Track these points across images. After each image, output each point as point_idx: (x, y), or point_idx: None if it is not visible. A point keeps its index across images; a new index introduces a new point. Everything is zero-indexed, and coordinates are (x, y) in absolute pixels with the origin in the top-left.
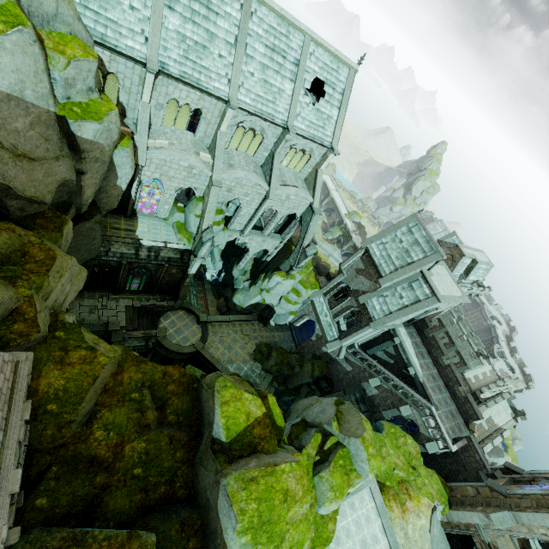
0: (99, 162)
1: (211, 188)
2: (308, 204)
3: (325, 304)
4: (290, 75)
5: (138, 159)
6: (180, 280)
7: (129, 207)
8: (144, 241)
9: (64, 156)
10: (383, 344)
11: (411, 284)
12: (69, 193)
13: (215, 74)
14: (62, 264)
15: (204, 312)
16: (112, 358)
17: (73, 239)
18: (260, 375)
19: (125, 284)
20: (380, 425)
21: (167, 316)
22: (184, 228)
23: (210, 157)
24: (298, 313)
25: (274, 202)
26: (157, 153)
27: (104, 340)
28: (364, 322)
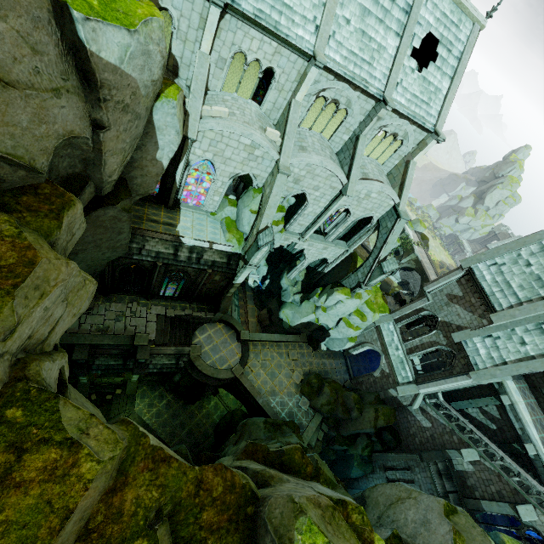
0: (129, 114)
1: (276, 175)
2: (391, 206)
3: (396, 334)
4: (396, 27)
5: (188, 129)
6: (223, 288)
7: (171, 195)
8: (185, 239)
9: (70, 91)
10: (480, 399)
11: (540, 326)
12: (84, 161)
13: (300, 16)
14: (47, 274)
15: (243, 323)
16: (108, 462)
17: (89, 231)
18: (307, 413)
19: (159, 288)
20: (498, 542)
21: (204, 329)
22: (234, 226)
23: (279, 134)
24: (357, 339)
25: (349, 201)
26: (213, 123)
27: (128, 354)
28: (458, 369)
